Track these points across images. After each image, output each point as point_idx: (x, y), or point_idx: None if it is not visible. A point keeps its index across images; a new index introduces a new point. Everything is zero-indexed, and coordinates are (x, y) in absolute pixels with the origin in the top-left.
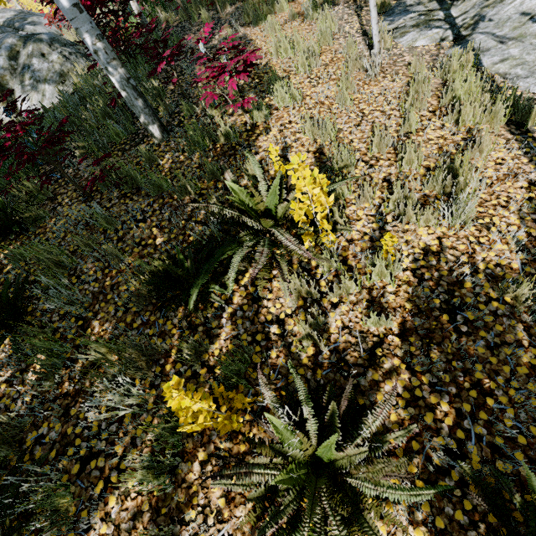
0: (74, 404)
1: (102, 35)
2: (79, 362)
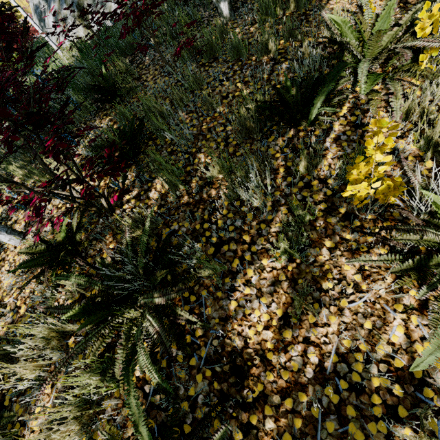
0: (196, 210)
1: None
2: (193, 182)
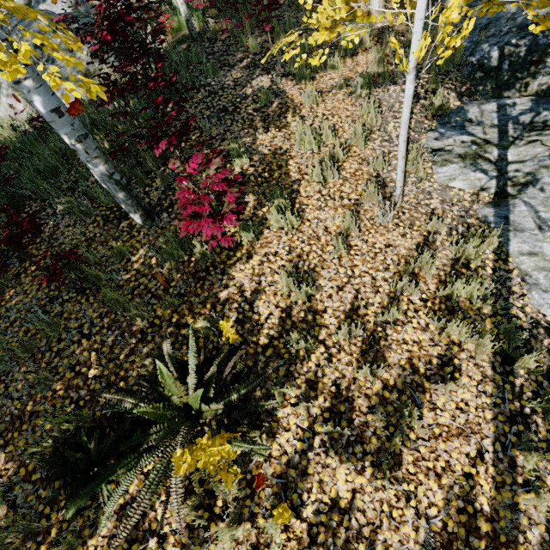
0: None
1: (85, 133)
2: None
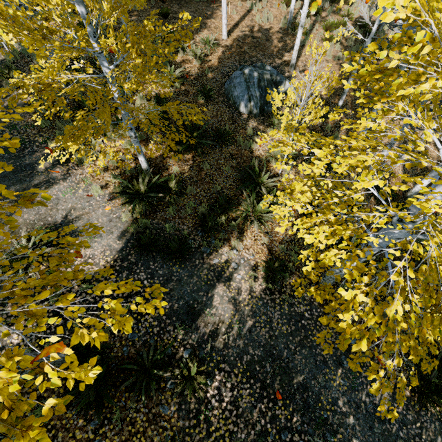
0: None
1: None
2: None
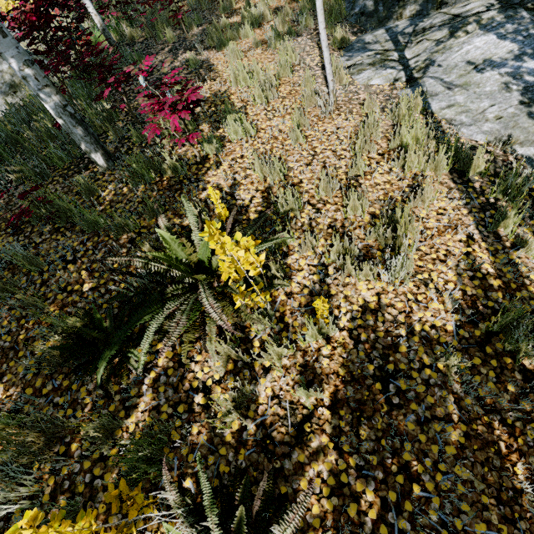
0: None
1: (32, 60)
2: None
